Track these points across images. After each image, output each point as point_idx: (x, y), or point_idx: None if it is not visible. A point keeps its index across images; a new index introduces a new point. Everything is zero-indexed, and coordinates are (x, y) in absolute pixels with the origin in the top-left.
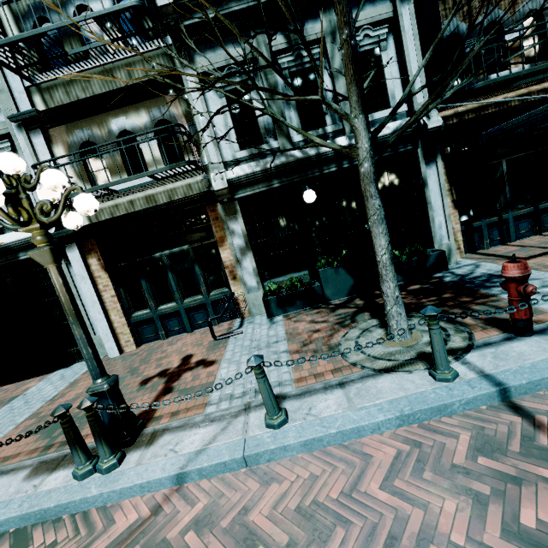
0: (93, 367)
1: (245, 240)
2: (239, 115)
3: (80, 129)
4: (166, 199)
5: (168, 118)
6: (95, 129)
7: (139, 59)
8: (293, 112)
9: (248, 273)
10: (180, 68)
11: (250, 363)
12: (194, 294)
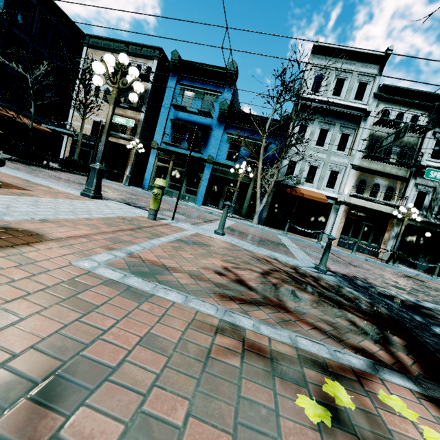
0: (397, 247)
1: (396, 235)
2: (418, 199)
3: (365, 175)
4: (376, 208)
5: (394, 187)
6: (369, 178)
7: (397, 167)
8: (436, 207)
9: (389, 245)
10: (410, 178)
11: (439, 264)
12: (364, 240)
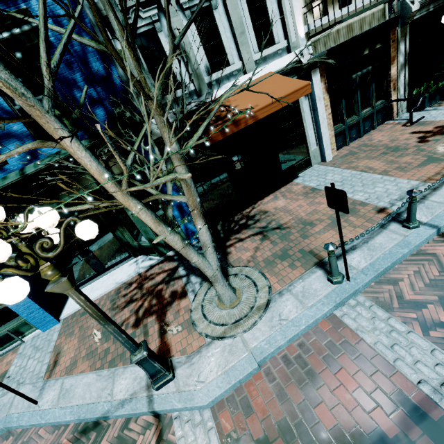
0: None
1: (406, 57)
2: None
3: None
4: (358, 28)
5: None
6: None
7: None
8: None
9: (401, 85)
10: None
11: None
12: (364, 108)
